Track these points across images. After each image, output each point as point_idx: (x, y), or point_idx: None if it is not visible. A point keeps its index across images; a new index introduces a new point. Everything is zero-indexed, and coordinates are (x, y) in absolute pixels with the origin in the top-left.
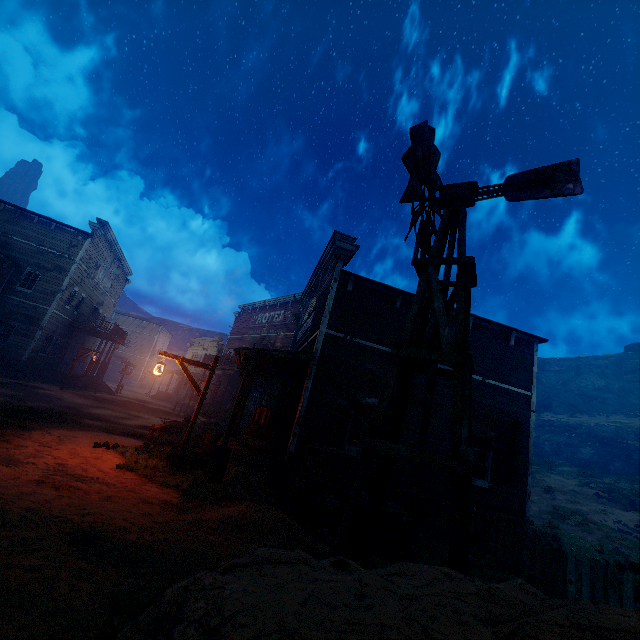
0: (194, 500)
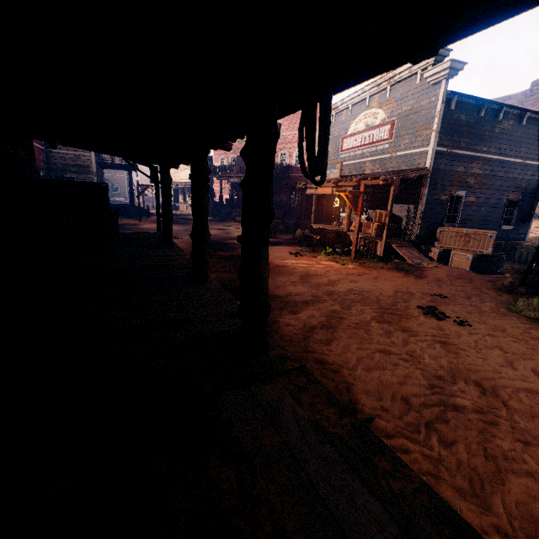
0: (411, 271)
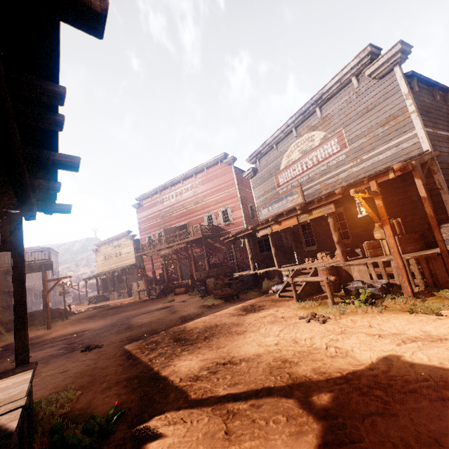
0: None
